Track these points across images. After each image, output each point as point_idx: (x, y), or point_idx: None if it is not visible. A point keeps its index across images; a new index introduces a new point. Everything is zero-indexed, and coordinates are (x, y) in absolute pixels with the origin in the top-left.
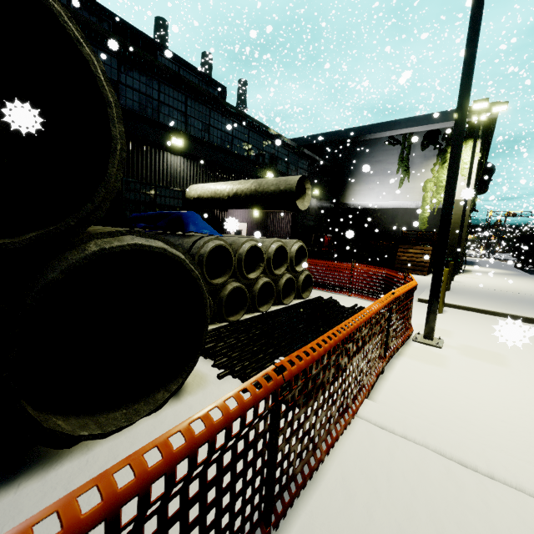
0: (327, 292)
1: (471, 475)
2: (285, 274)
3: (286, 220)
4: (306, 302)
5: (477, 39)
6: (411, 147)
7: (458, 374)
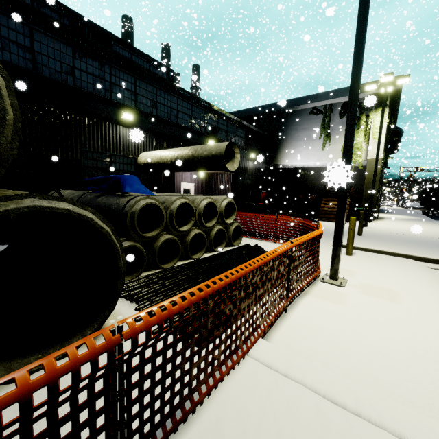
0: (257, 240)
1: (340, 413)
2: (216, 226)
3: (227, 180)
4: (234, 249)
5: (366, 17)
6: (331, 116)
7: (353, 311)
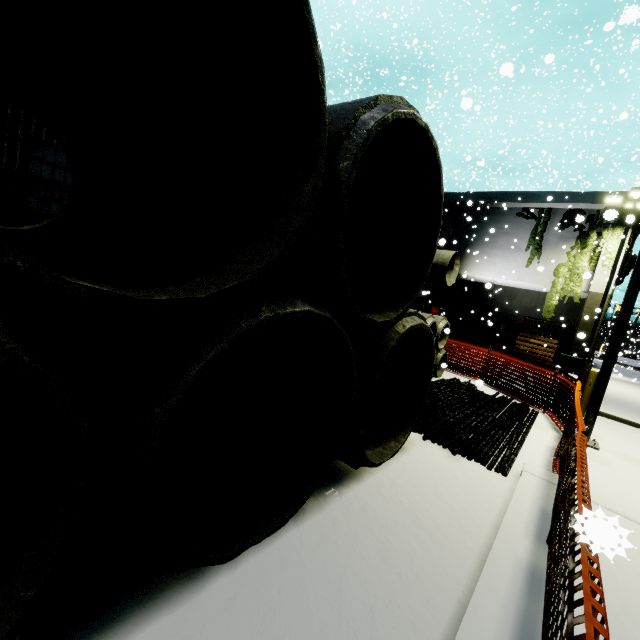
0: (454, 374)
1: None
2: None
3: None
4: (448, 382)
5: None
6: (548, 224)
7: (624, 474)
